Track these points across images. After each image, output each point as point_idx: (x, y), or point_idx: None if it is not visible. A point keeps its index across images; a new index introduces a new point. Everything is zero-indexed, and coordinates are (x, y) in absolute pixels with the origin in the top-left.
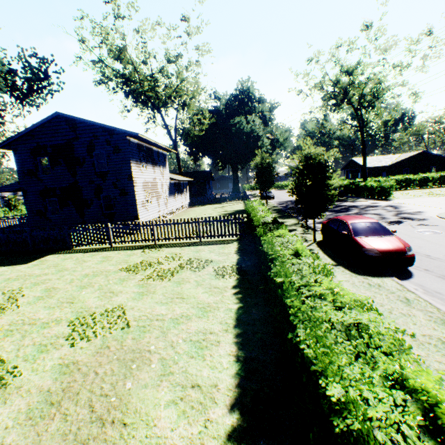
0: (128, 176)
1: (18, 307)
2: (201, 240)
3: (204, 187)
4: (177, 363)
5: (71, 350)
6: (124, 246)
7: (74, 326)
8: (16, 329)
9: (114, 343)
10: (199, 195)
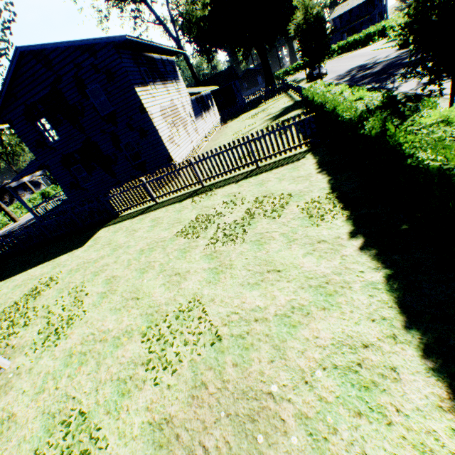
0: (139, 108)
1: (85, 314)
2: (259, 166)
3: (231, 92)
4: (336, 433)
5: (156, 391)
6: (169, 199)
7: (148, 342)
8: (88, 352)
9: (210, 377)
10: (229, 106)
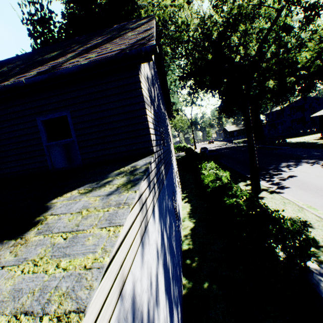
0: None
1: None
2: None
3: None
4: None
5: None
6: None
7: None
8: None
9: None
10: None
